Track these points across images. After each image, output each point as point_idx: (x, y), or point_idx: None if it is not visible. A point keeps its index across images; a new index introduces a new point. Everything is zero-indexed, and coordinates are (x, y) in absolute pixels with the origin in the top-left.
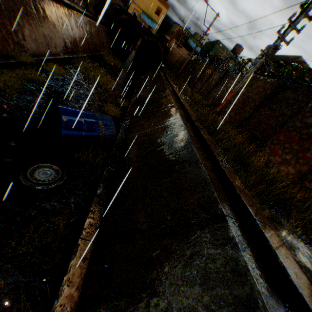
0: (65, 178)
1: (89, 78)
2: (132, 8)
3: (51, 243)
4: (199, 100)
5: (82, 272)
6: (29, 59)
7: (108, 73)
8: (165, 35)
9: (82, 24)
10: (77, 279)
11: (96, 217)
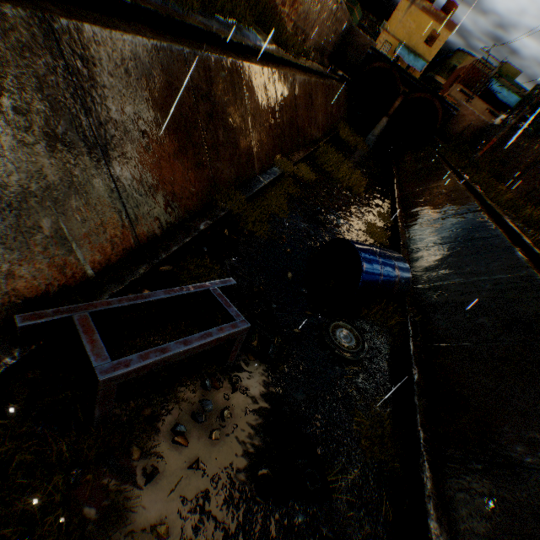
0: (367, 347)
1: (337, 178)
2: (381, 41)
3: (378, 436)
4: (537, 219)
5: (439, 492)
6: (290, 166)
7: (351, 162)
8: (434, 76)
9: (326, 94)
10: (437, 500)
11: (425, 416)
